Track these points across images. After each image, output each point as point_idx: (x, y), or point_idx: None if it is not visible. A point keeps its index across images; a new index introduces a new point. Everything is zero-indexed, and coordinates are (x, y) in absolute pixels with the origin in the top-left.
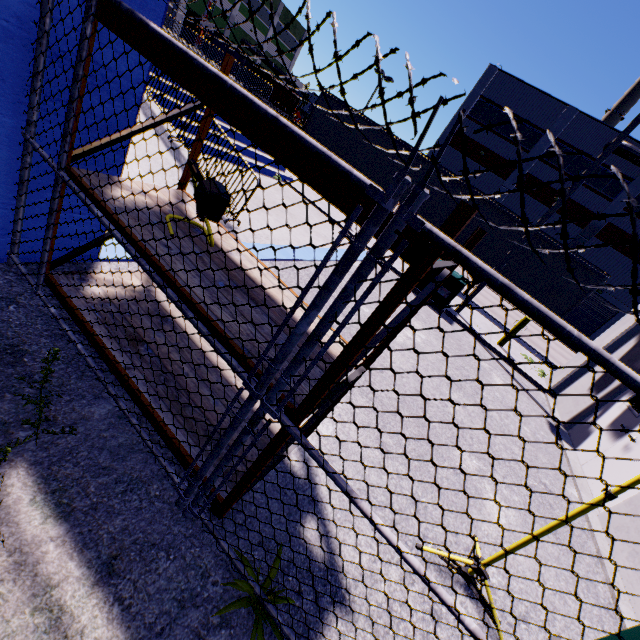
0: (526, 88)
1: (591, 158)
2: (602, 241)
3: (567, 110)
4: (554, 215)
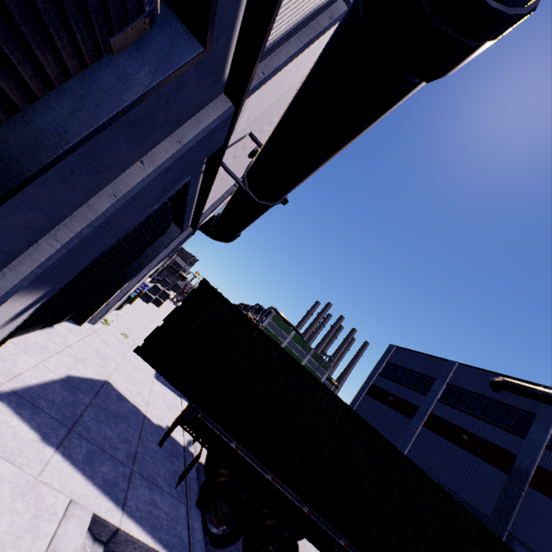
0: (415, 354)
1: (483, 396)
2: (543, 493)
3: (447, 362)
4: (469, 456)
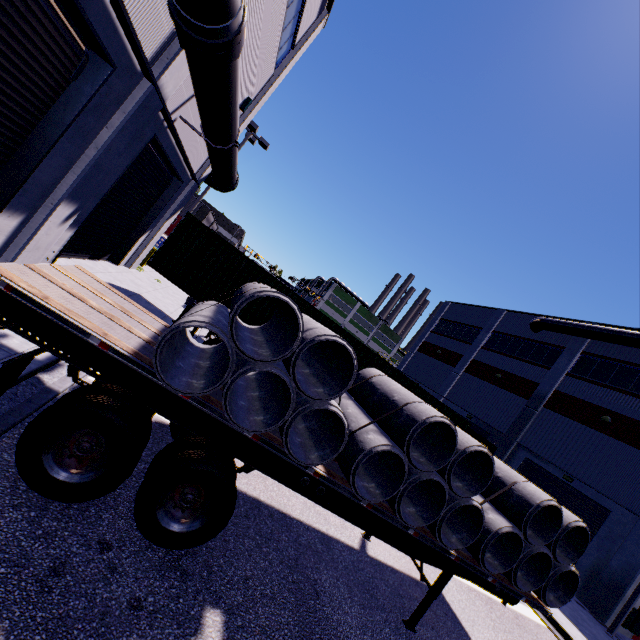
0: (469, 307)
1: (523, 338)
2: (553, 411)
3: (496, 311)
4: (499, 390)
